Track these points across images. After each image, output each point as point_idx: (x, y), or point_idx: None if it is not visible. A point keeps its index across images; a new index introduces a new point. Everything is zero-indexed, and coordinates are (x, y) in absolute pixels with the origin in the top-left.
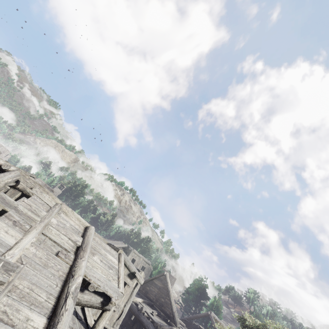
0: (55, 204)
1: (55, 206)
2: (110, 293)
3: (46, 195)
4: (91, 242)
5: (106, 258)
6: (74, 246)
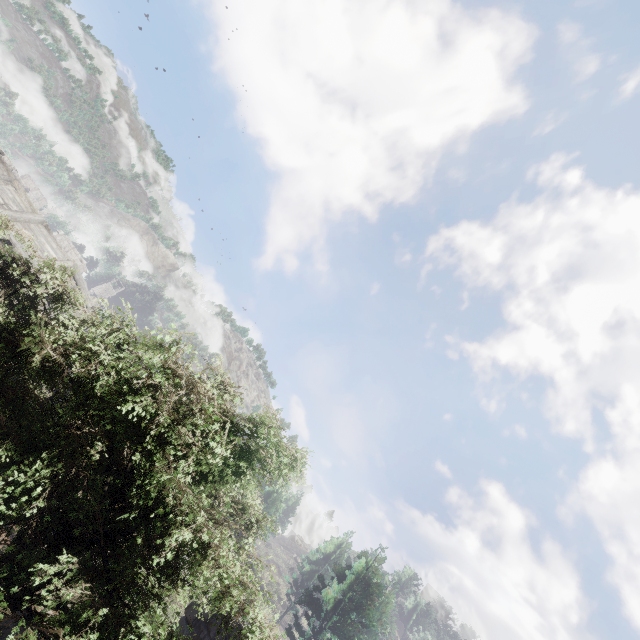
0: (7, 175)
1: (5, 175)
2: (21, 252)
3: (1, 164)
4: (27, 216)
5: (42, 244)
6: (5, 207)
